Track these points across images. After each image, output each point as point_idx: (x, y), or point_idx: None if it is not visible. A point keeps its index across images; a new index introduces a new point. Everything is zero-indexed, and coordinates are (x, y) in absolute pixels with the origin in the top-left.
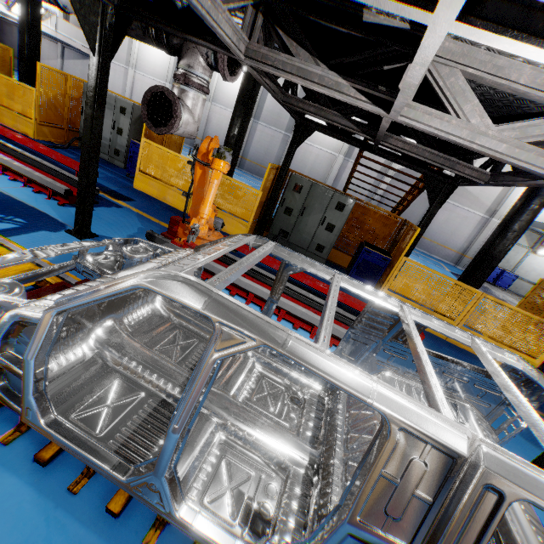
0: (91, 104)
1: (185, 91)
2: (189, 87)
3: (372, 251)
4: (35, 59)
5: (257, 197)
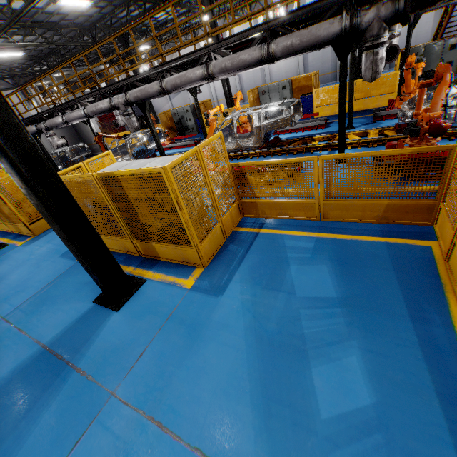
0: (352, 73)
1: (394, 41)
2: (395, 38)
3: None
4: (231, 94)
5: (396, 76)
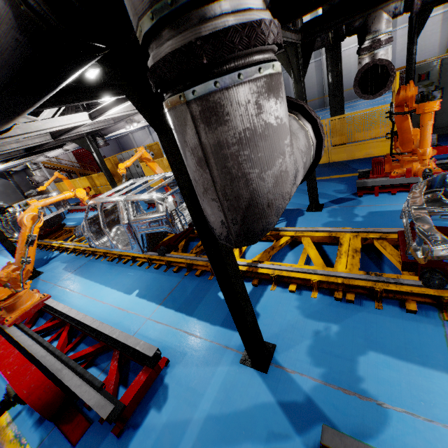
0: None
1: (380, 52)
2: (382, 47)
3: None
4: None
5: None
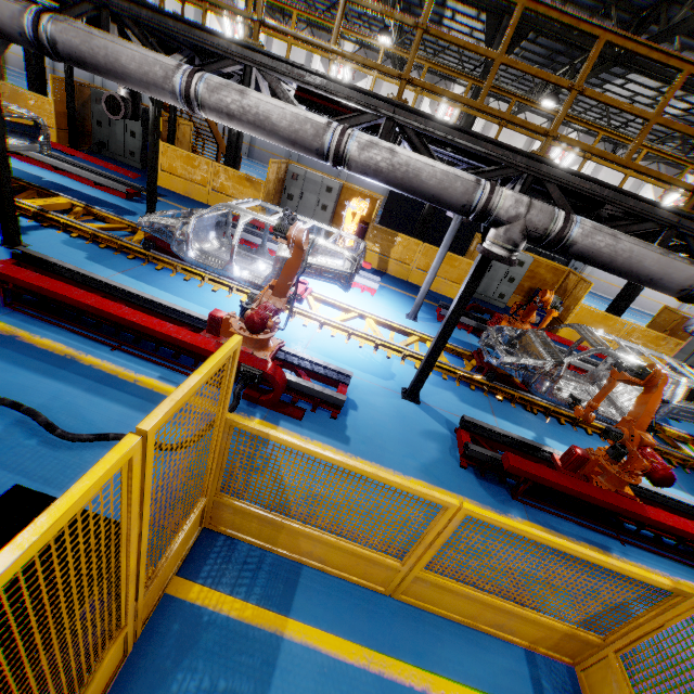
0: None
1: None
2: None
3: None
4: None
5: (52, 106)
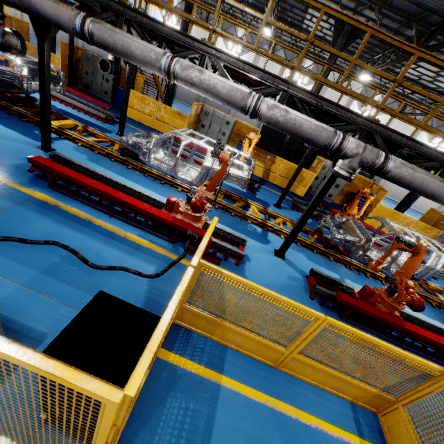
0: None
1: None
2: None
3: (121, 89)
4: None
5: (60, 60)
